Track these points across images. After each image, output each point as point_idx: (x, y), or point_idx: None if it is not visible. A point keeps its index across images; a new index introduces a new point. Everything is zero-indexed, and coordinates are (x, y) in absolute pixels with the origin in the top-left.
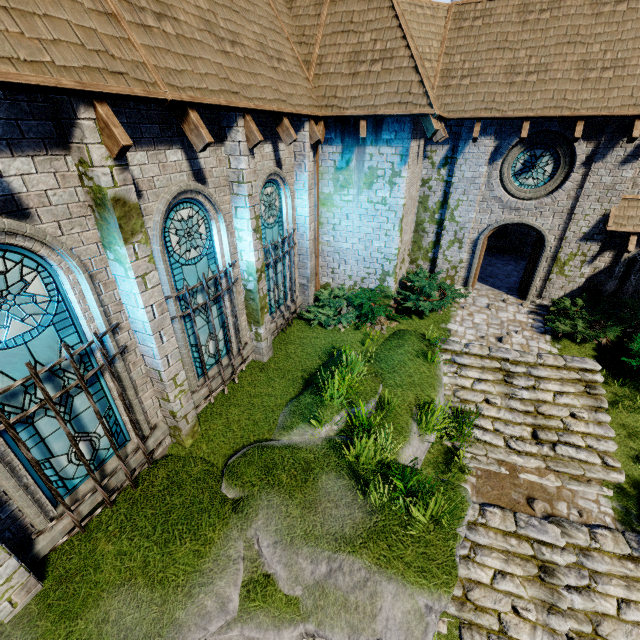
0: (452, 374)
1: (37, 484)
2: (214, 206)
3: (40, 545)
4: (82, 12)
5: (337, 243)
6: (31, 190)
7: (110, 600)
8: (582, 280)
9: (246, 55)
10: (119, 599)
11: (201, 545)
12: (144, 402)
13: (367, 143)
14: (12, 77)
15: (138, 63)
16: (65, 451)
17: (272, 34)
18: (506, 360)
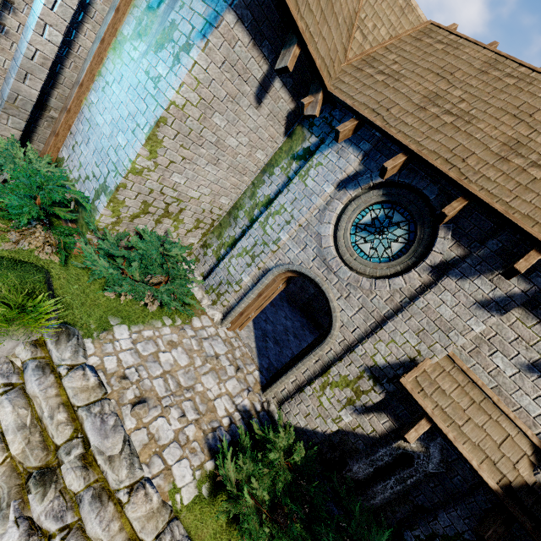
0: None
1: None
2: None
3: None
4: None
5: (96, 110)
6: None
7: None
8: (334, 427)
9: None
10: None
11: None
12: None
13: None
14: None
15: None
16: None
17: None
18: (89, 442)
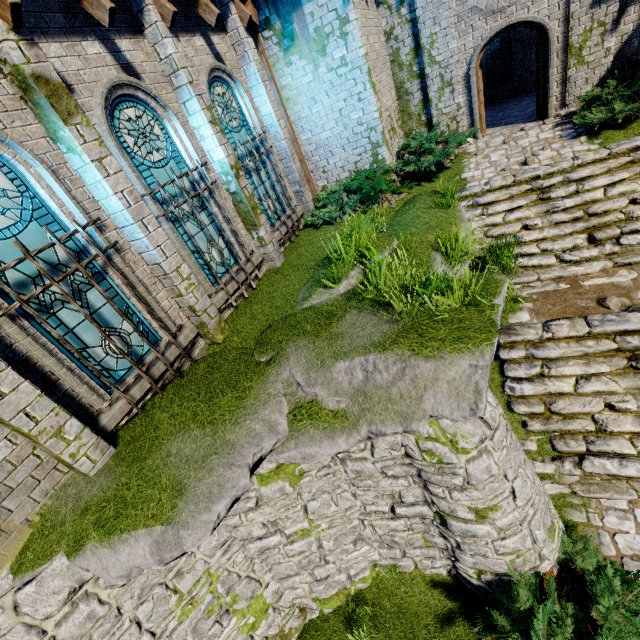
0: (479, 217)
1: (81, 370)
2: (159, 103)
3: (104, 421)
4: None
5: (316, 137)
6: None
7: (170, 443)
8: (609, 58)
9: None
10: (177, 441)
11: (241, 392)
12: (161, 303)
13: (302, 2)
14: None
15: None
16: (98, 344)
17: None
18: (536, 179)
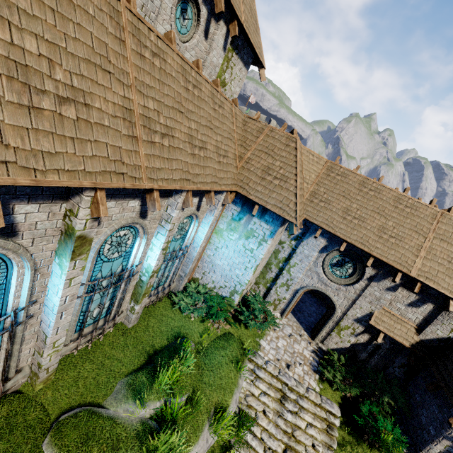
0: (250, 381)
1: None
2: (144, 230)
3: None
4: (118, 136)
5: (214, 258)
6: (27, 221)
7: None
8: (348, 344)
9: (206, 154)
10: None
11: None
12: (23, 351)
13: (255, 215)
14: (54, 183)
15: (137, 165)
16: None
17: (227, 140)
18: (286, 384)
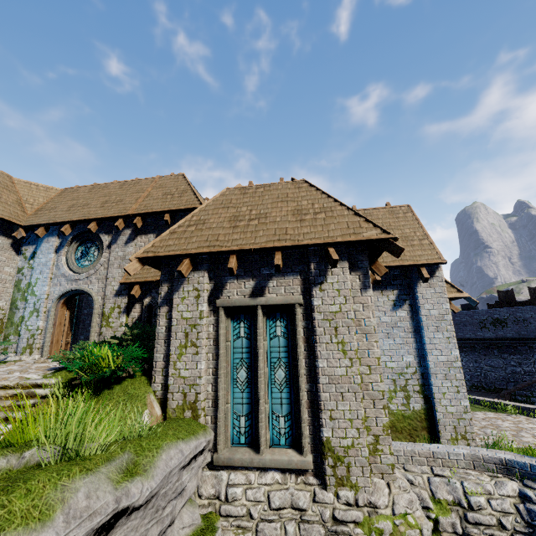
0: None
1: None
2: None
3: None
4: None
5: None
6: None
7: None
8: (123, 328)
9: None
10: None
11: None
12: None
13: None
14: None
15: None
16: None
17: None
18: None
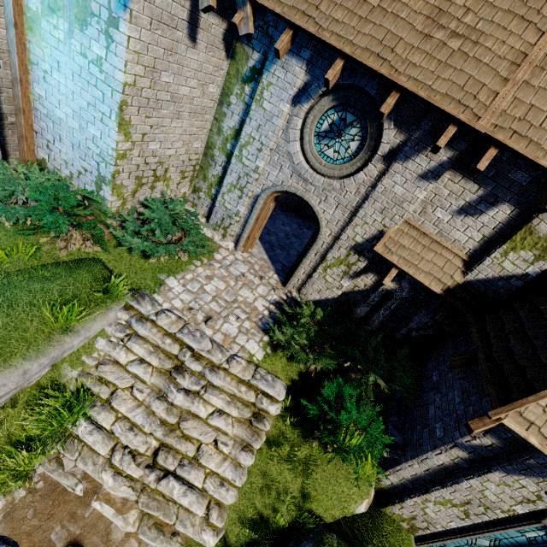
0: (117, 340)
1: None
2: None
3: None
4: None
5: (50, 104)
6: None
7: None
8: (339, 292)
9: None
10: None
11: None
12: None
13: None
14: None
15: None
16: None
17: None
18: (192, 348)
